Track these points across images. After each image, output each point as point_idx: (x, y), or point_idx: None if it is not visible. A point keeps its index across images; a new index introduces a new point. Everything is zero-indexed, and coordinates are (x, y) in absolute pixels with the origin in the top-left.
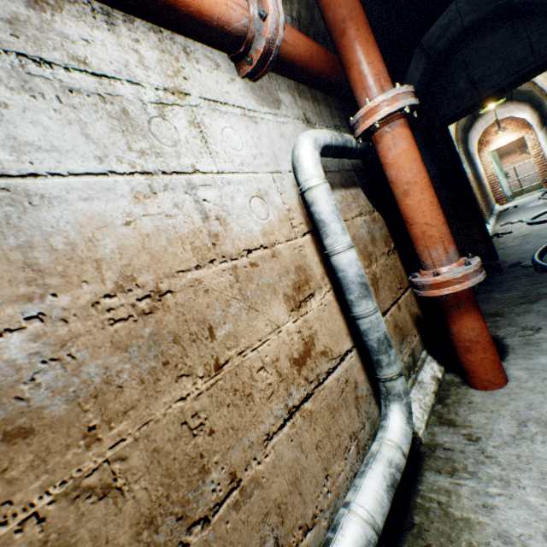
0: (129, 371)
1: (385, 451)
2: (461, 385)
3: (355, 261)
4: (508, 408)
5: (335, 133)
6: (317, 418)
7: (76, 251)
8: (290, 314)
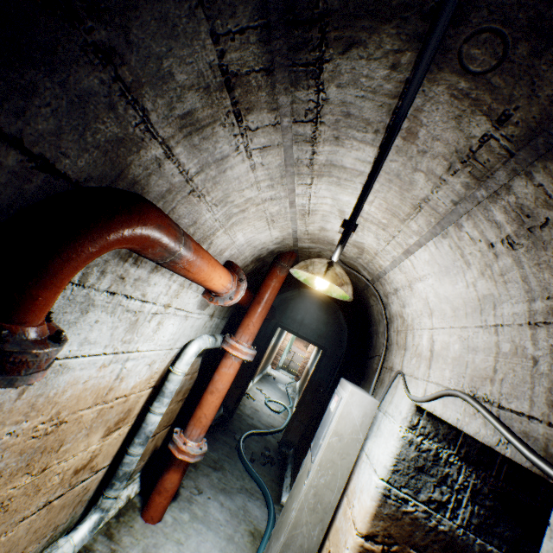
0: (13, 467)
1: (67, 547)
2: (138, 510)
3: (158, 422)
4: (146, 541)
5: (214, 341)
6: (53, 511)
7: (55, 397)
8: (100, 439)
